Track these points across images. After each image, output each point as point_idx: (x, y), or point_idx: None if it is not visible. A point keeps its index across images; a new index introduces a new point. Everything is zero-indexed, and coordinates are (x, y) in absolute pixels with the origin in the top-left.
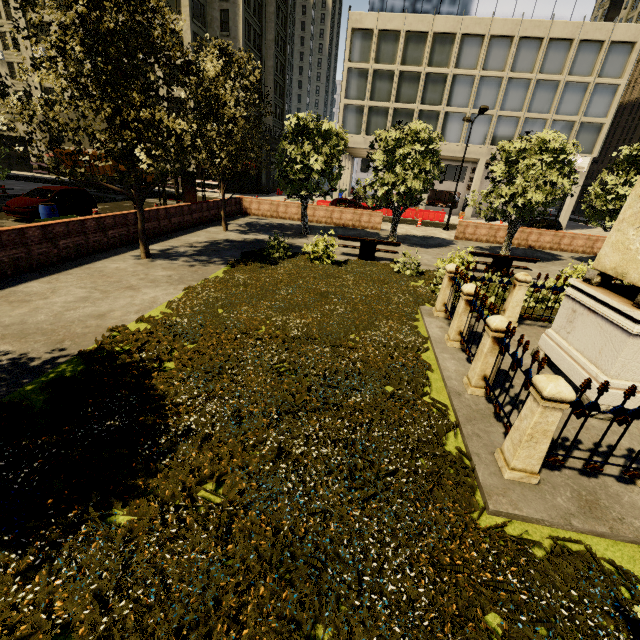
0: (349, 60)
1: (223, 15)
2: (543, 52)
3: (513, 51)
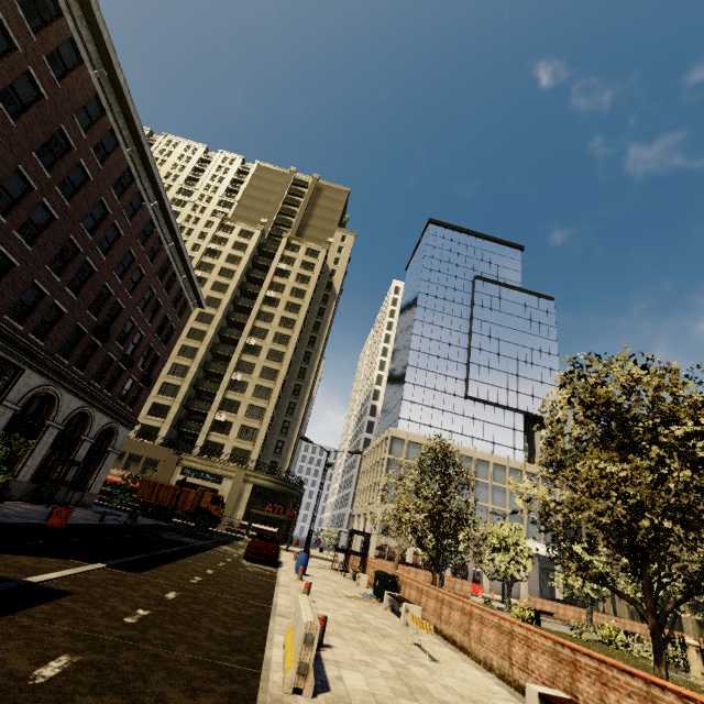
0: (388, 453)
1: (291, 404)
2: (508, 474)
3: (491, 470)
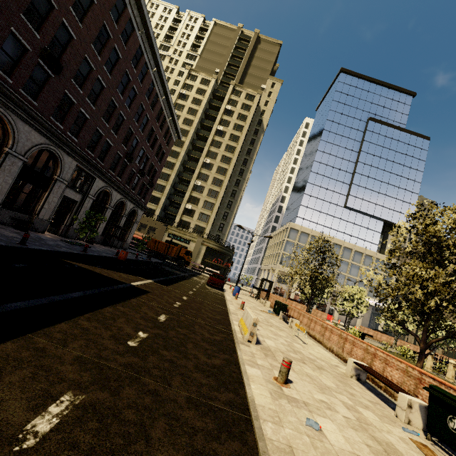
0: (287, 237)
1: (229, 202)
2: (364, 258)
3: (353, 254)
